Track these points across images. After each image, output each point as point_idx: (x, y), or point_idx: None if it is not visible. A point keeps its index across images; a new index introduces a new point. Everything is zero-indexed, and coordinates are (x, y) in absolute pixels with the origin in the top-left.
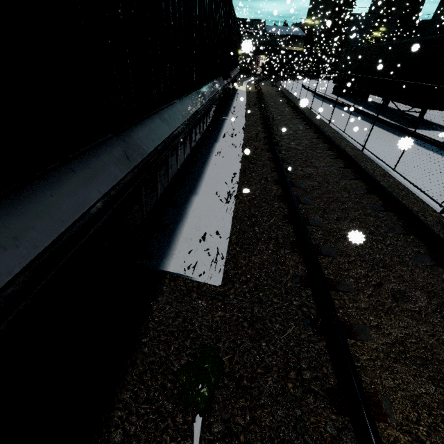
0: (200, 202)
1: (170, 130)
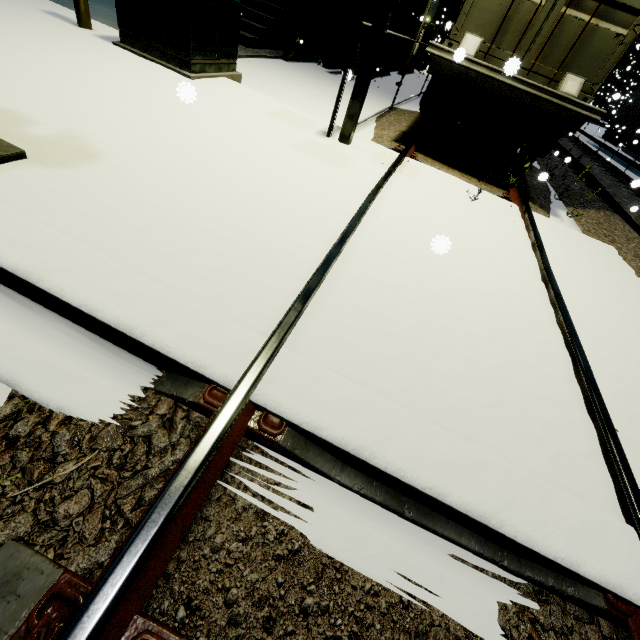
0: None
1: None
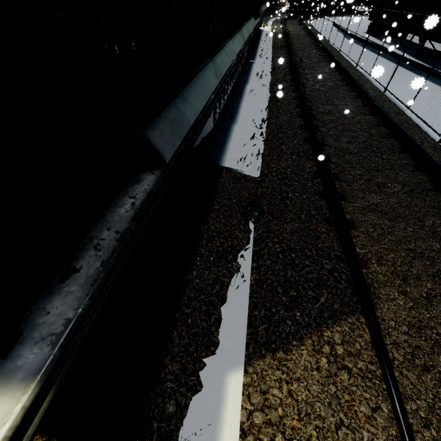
0: (239, 128)
1: (230, 62)
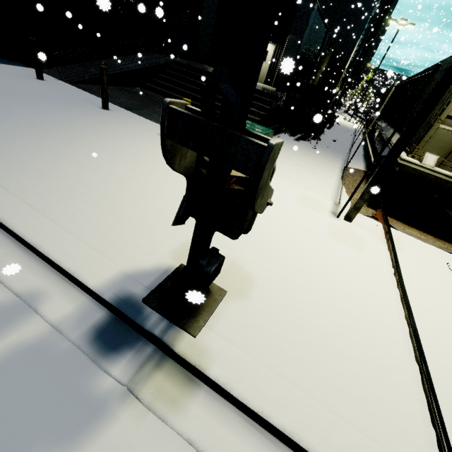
0: None
1: None
